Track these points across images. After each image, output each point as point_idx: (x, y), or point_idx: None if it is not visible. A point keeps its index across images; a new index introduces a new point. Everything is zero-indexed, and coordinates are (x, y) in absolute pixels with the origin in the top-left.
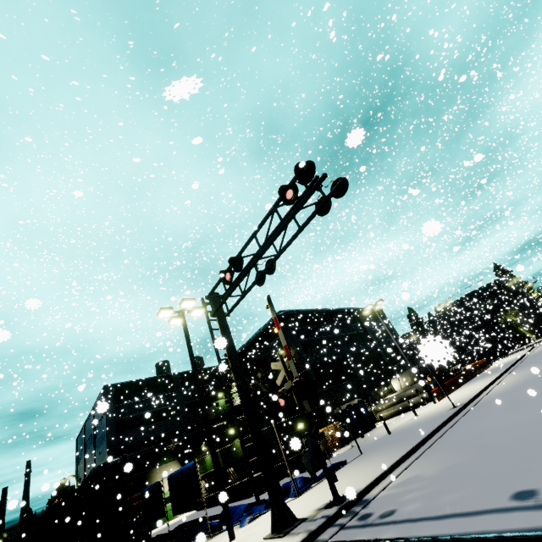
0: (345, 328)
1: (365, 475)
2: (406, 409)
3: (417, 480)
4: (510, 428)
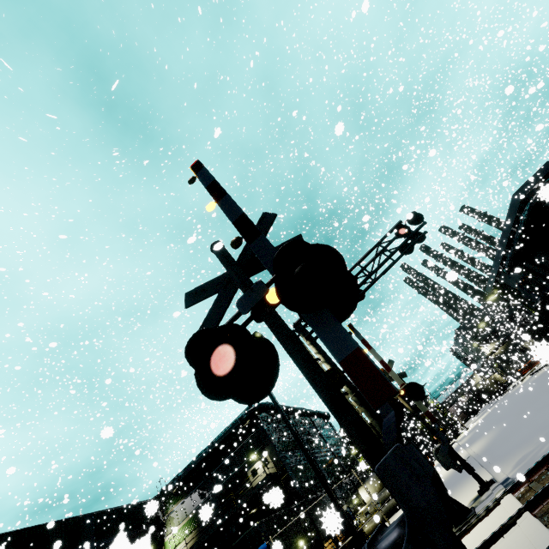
0: (306, 431)
1: (470, 488)
2: (391, 512)
3: (528, 454)
4: (548, 417)
